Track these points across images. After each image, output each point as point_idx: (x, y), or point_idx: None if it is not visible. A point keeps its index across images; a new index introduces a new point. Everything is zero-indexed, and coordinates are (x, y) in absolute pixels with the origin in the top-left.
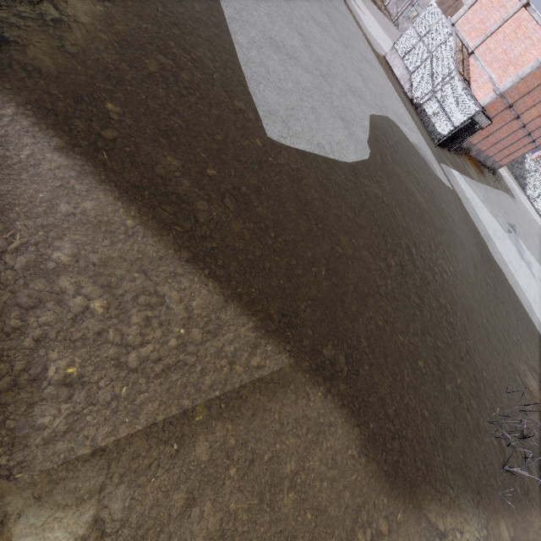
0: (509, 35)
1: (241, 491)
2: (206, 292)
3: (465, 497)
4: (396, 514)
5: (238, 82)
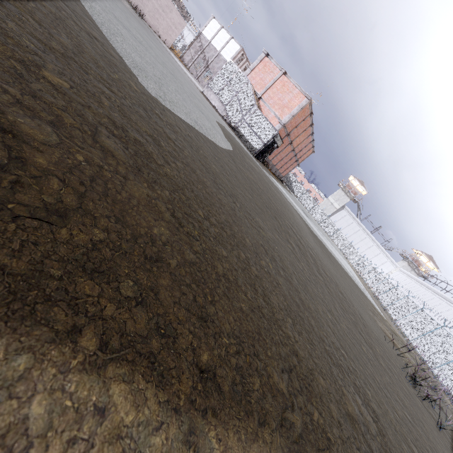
0: (280, 90)
1: None
2: None
3: None
4: None
5: (84, 14)
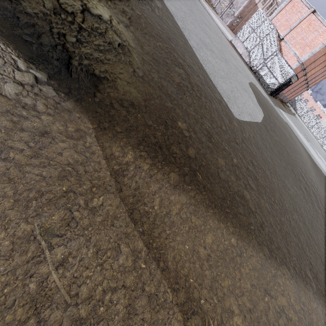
0: (304, 29)
1: None
2: (288, 282)
3: None
4: None
5: (207, 78)
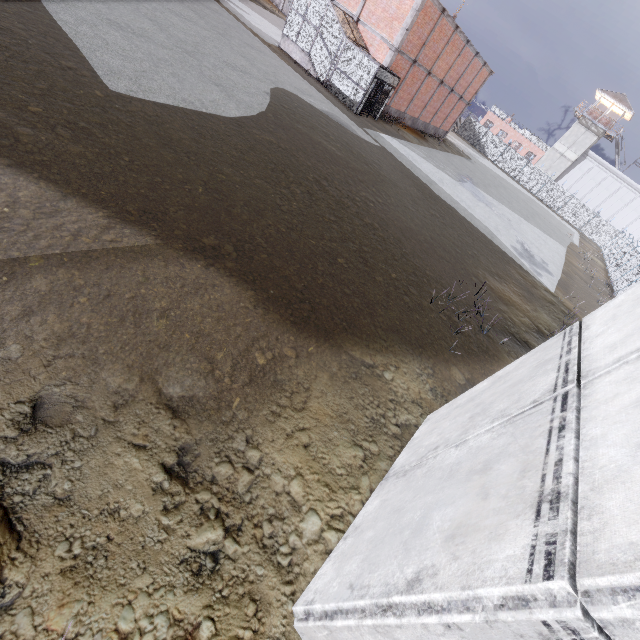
0: None
1: (95, 313)
2: (37, 188)
3: (402, 347)
4: (306, 347)
5: (66, 49)
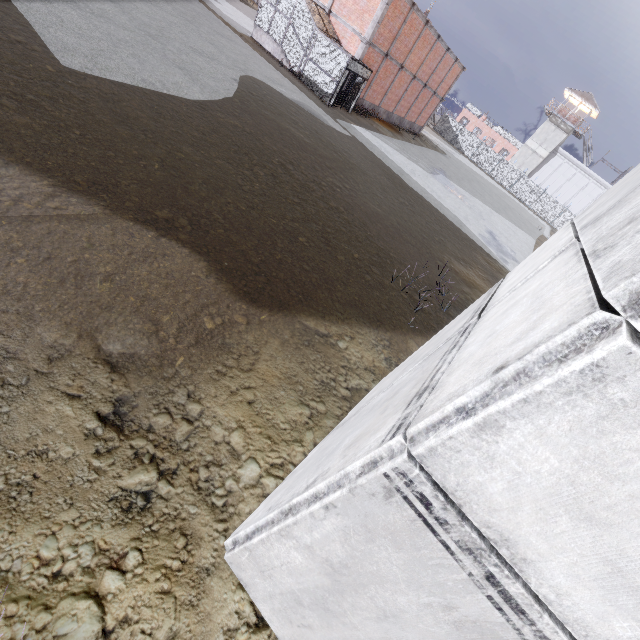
0: None
1: (34, 273)
2: None
3: (359, 320)
4: (259, 316)
5: (16, 23)
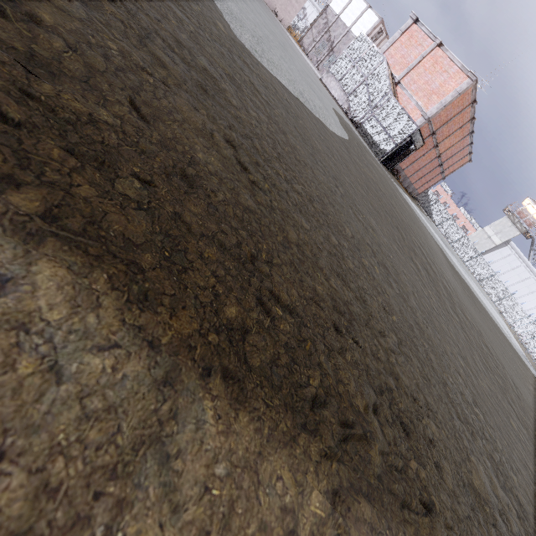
0: (429, 69)
1: None
2: None
3: None
4: None
5: None
